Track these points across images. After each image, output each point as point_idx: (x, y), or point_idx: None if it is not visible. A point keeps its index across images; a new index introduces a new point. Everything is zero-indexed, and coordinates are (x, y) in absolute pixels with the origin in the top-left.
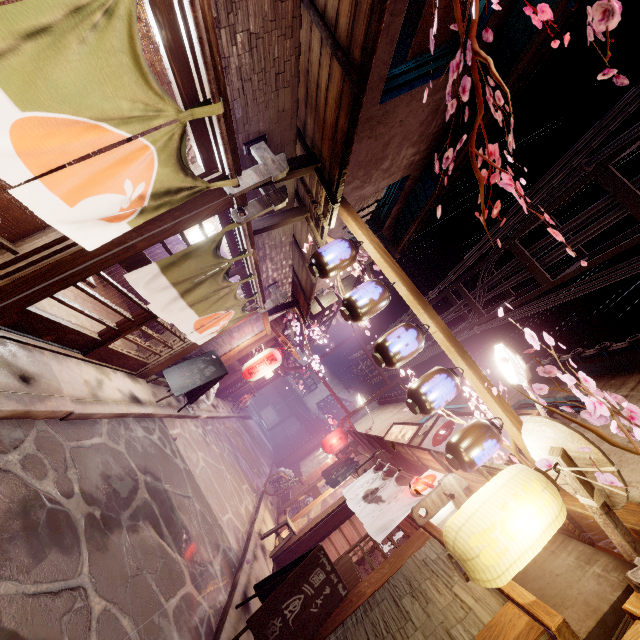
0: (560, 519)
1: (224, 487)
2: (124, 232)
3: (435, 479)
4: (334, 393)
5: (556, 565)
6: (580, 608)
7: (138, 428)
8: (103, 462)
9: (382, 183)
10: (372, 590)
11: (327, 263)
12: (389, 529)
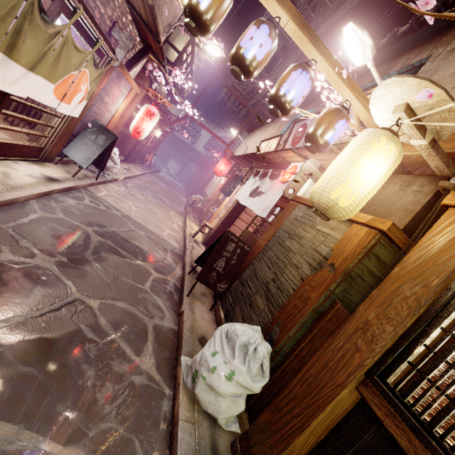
0: (398, 161)
1: (157, 218)
2: None
3: (297, 168)
4: (212, 133)
5: (385, 194)
6: (401, 213)
7: (68, 199)
8: (49, 229)
9: None
10: (265, 243)
11: None
12: (270, 208)
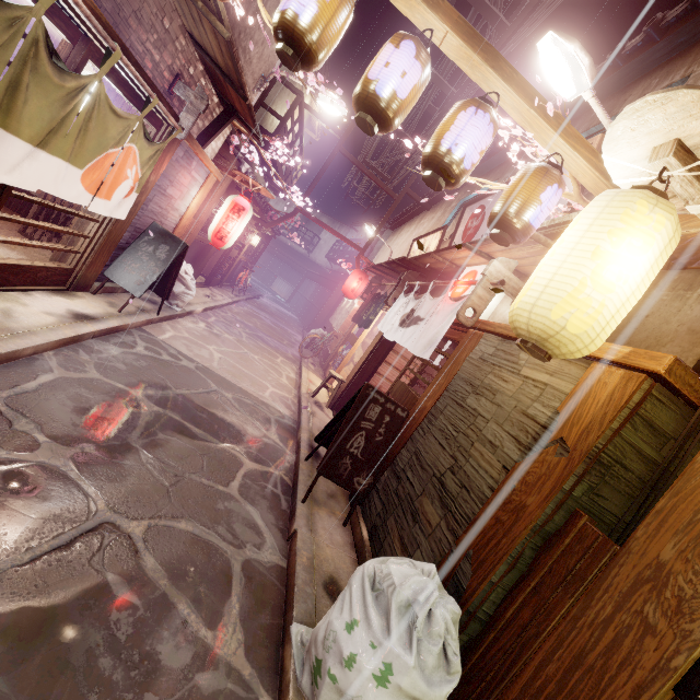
0: (674, 242)
1: (255, 368)
2: None
3: (476, 274)
4: (337, 233)
5: (644, 307)
6: (683, 340)
7: (109, 347)
8: (70, 397)
9: None
10: (432, 402)
11: None
12: (436, 343)
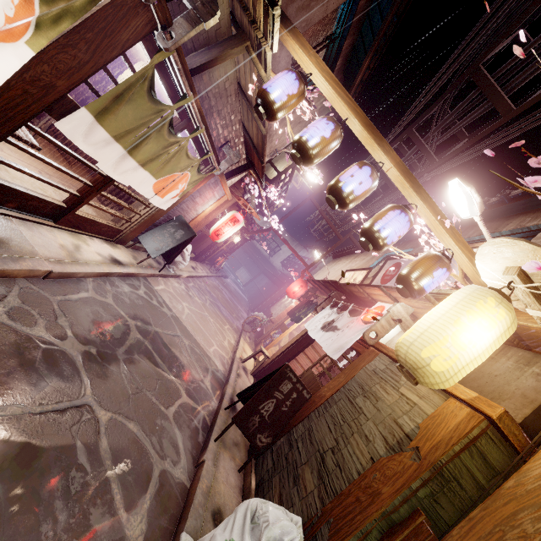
0: (511, 330)
1: (208, 328)
2: (28, 59)
3: (384, 309)
4: (294, 250)
5: (495, 368)
6: (517, 400)
7: (124, 285)
8: (93, 312)
9: (331, 2)
10: (331, 393)
11: (273, 100)
12: (344, 349)
